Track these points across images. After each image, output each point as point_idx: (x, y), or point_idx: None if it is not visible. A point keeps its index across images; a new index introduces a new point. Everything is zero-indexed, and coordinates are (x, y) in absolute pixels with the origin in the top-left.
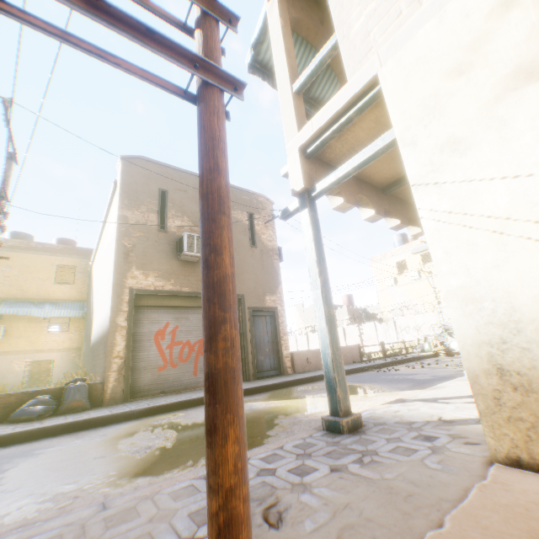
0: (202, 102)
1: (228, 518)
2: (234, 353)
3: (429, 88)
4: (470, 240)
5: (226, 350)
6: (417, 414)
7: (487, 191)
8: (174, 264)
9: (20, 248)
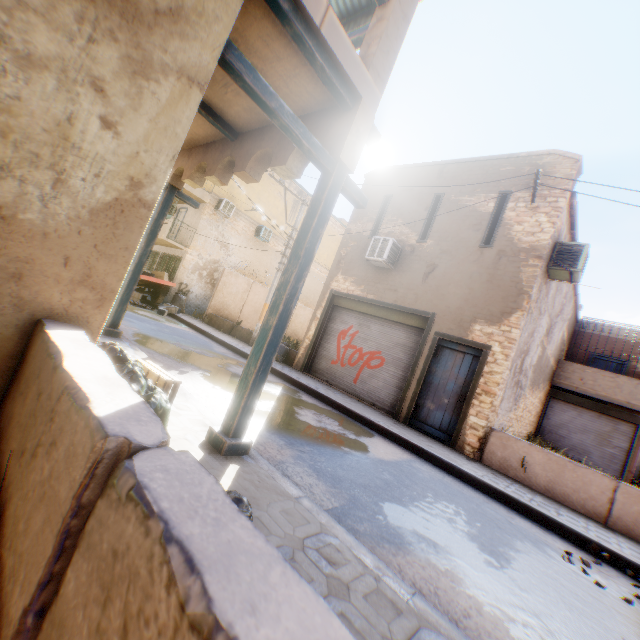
0: None
1: None
2: None
3: None
4: None
5: None
6: None
7: None
8: (370, 270)
9: None
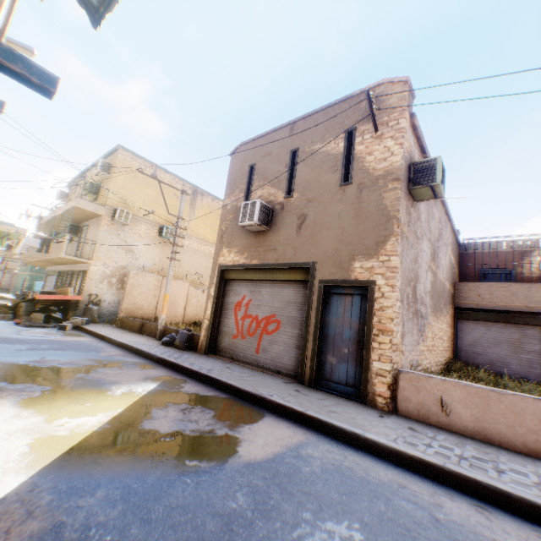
0: None
1: None
2: None
3: None
4: None
5: None
6: None
7: None
8: (250, 237)
9: None
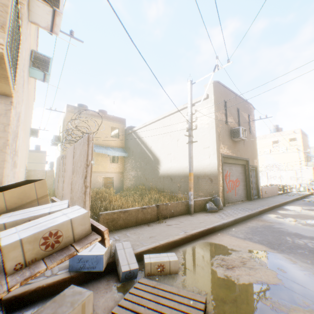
0: None
1: None
2: None
3: None
4: None
5: None
6: None
7: None
8: (230, 141)
9: (94, 116)
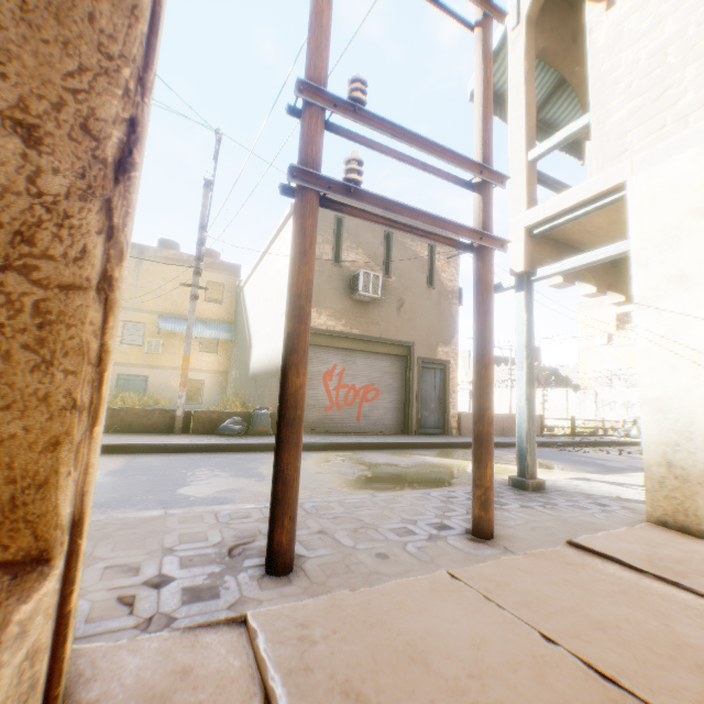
0: (480, 260)
1: (486, 499)
2: (492, 426)
3: (672, 218)
4: (672, 364)
5: (488, 424)
6: (596, 491)
7: (696, 328)
8: (346, 303)
9: (172, 260)
